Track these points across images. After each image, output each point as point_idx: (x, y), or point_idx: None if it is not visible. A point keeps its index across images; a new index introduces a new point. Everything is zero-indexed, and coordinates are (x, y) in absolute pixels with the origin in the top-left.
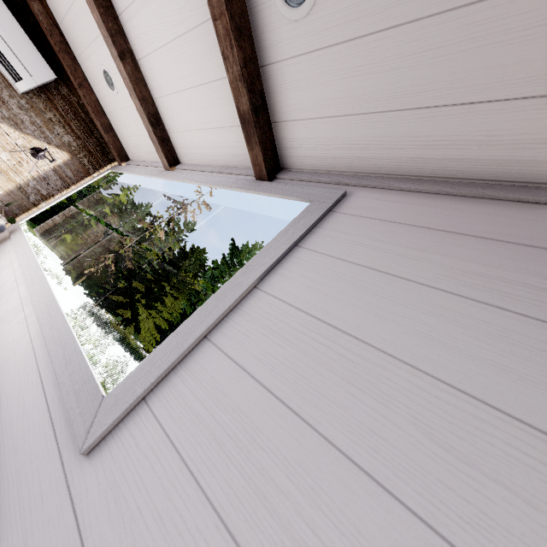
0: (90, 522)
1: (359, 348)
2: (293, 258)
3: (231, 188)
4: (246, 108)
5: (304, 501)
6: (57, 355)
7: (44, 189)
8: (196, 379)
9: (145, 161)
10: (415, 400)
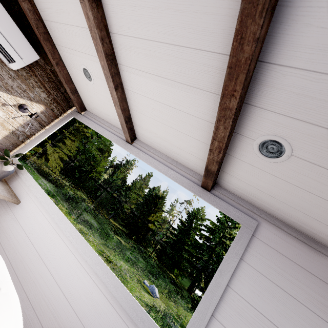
0: None
1: None
2: (241, 268)
3: (187, 189)
4: (213, 170)
5: None
6: (133, 314)
7: (28, 131)
8: None
9: (103, 120)
10: None
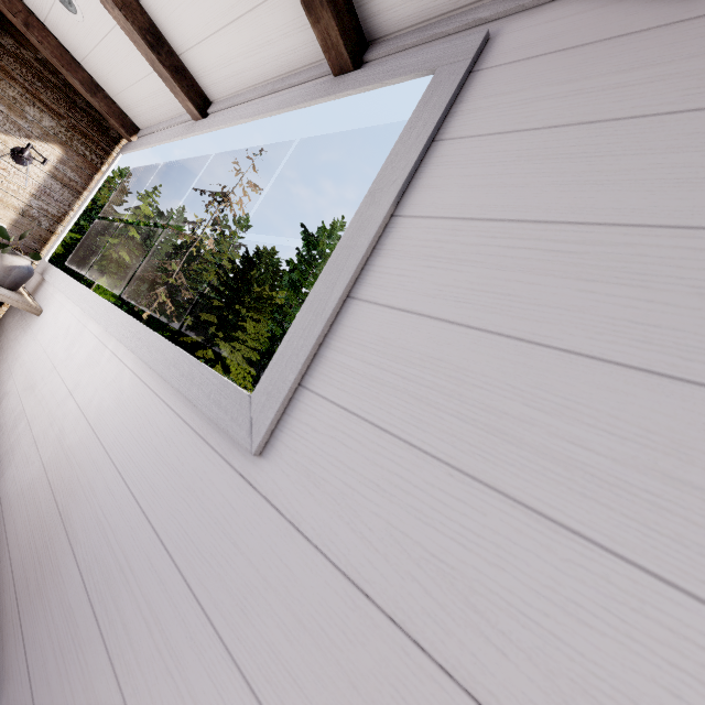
0: (296, 510)
1: (581, 234)
2: (435, 159)
3: (301, 104)
4: None
5: (558, 421)
6: (173, 375)
7: (53, 207)
8: (356, 344)
9: (162, 123)
10: (693, 266)
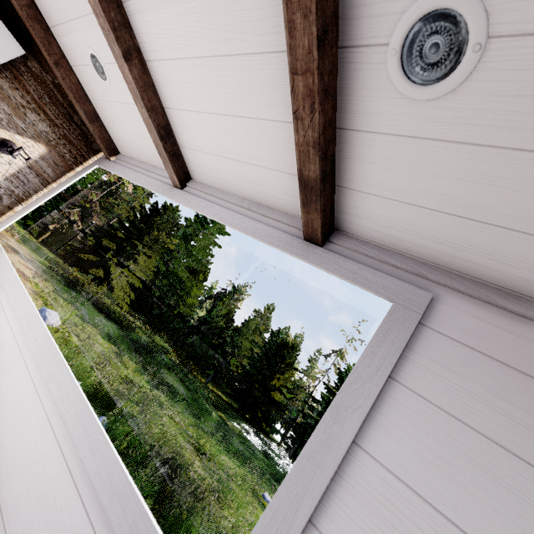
0: None
1: None
2: (391, 399)
3: (274, 246)
4: (313, 176)
5: None
6: (115, 512)
7: (19, 189)
8: None
9: (142, 162)
10: None
